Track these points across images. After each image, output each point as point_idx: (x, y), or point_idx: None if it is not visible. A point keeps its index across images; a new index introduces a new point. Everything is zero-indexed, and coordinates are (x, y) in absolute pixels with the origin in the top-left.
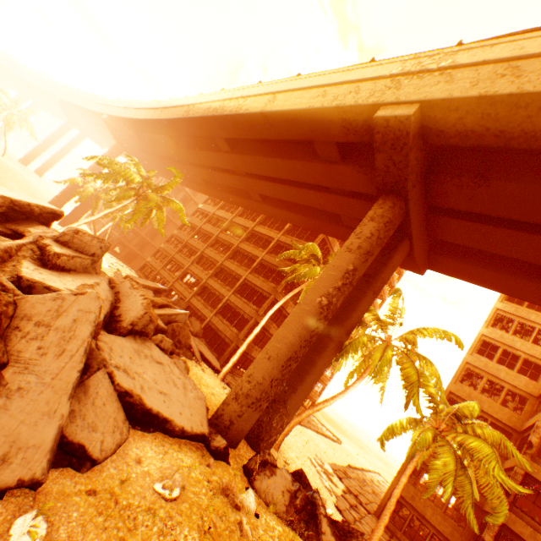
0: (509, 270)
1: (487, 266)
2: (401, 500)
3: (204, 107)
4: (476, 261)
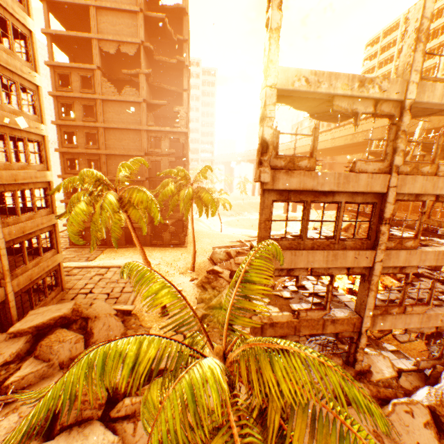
0: None
1: None
2: None
3: (341, 139)
4: None
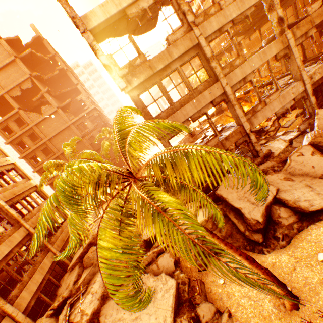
0: None
1: None
2: None
3: None
4: None
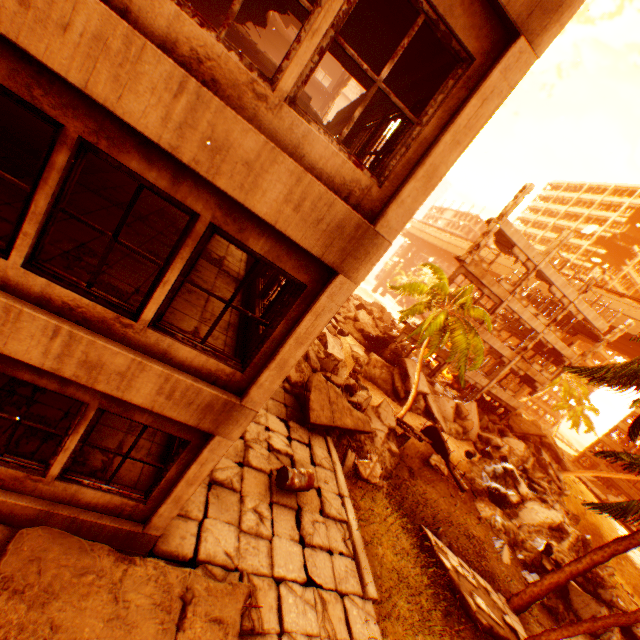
0: (627, 352)
1: (619, 349)
2: (587, 457)
3: None
4: (615, 346)
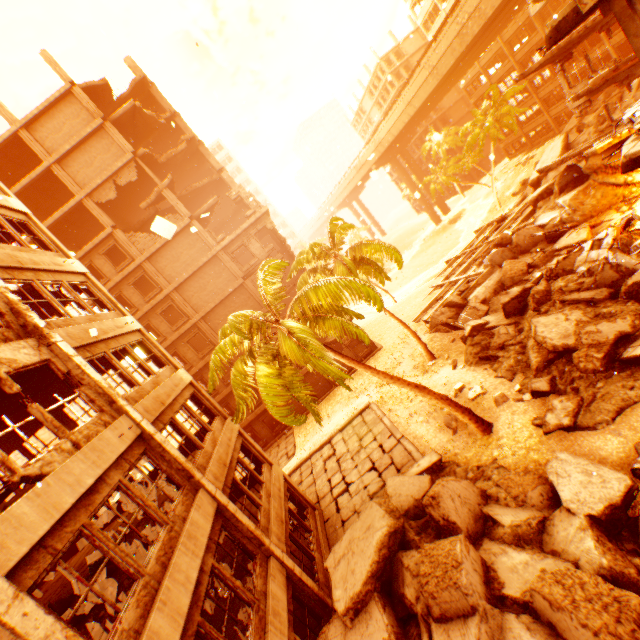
0: None
1: None
2: None
3: (446, 58)
4: None
